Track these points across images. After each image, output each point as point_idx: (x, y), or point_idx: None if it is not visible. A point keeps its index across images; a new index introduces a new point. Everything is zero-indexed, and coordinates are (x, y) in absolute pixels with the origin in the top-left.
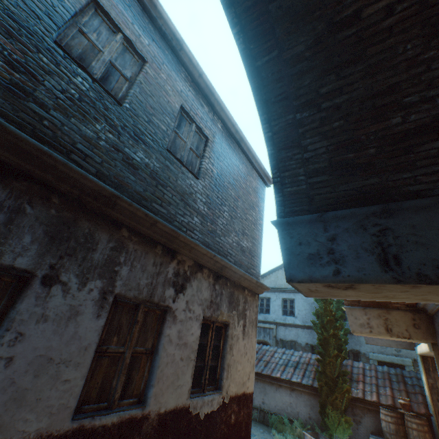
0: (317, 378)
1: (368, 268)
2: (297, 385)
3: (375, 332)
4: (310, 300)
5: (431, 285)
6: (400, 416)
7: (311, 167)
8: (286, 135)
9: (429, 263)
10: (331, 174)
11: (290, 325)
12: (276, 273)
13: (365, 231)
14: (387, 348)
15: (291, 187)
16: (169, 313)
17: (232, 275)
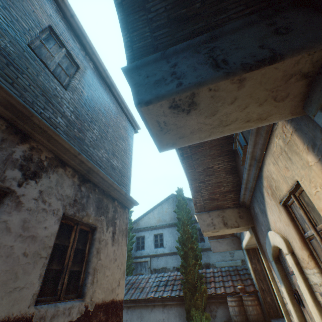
0: (182, 289)
1: (204, 73)
2: (168, 301)
3: (217, 228)
4: (174, 232)
5: (252, 71)
6: (240, 298)
7: (155, 24)
8: (133, 1)
9: (248, 56)
10: (170, 27)
11: (161, 255)
12: (148, 215)
13: (199, 53)
14: (226, 256)
15: (140, 43)
16: (11, 196)
17: (100, 182)
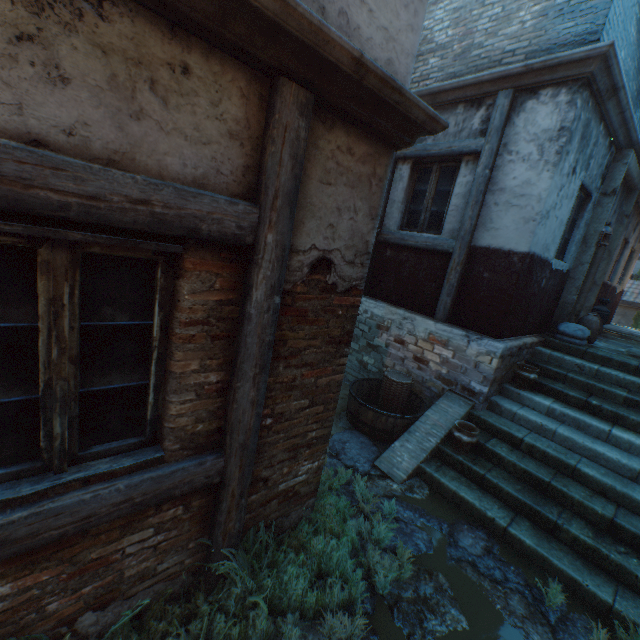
0: None
1: None
2: None
3: None
4: None
5: None
6: None
7: None
8: None
9: None
10: None
11: None
12: None
13: None
14: None
15: None
16: (627, 245)
17: None
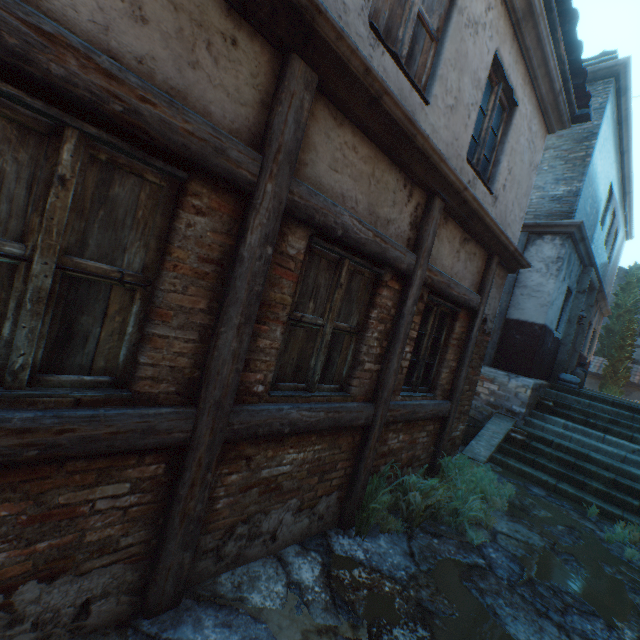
0: (602, 369)
1: None
2: None
3: None
4: None
5: None
6: None
7: None
8: None
9: None
10: None
11: None
12: None
13: None
14: None
15: None
16: (590, 326)
17: (603, 309)
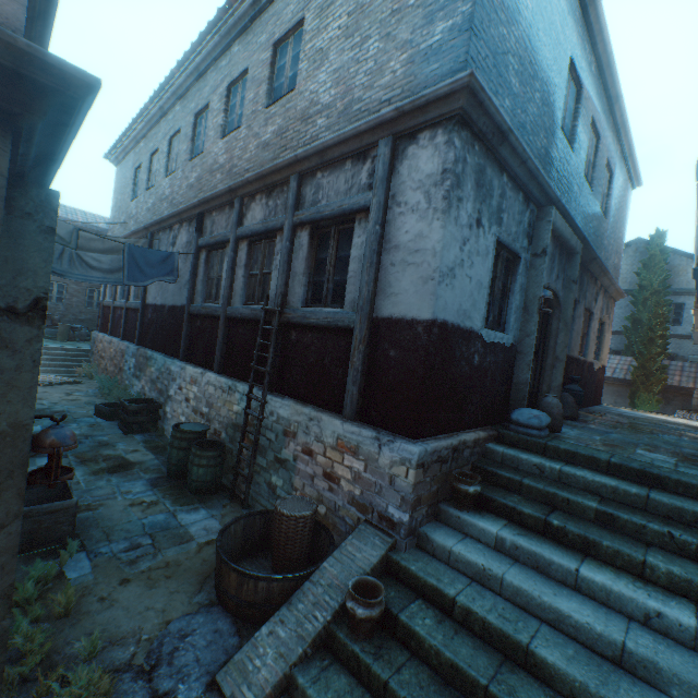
0: (630, 373)
1: None
2: (605, 380)
3: None
4: (622, 304)
5: None
6: None
7: None
8: None
9: None
10: None
11: None
12: None
13: None
14: None
15: None
16: (592, 315)
17: (611, 289)
